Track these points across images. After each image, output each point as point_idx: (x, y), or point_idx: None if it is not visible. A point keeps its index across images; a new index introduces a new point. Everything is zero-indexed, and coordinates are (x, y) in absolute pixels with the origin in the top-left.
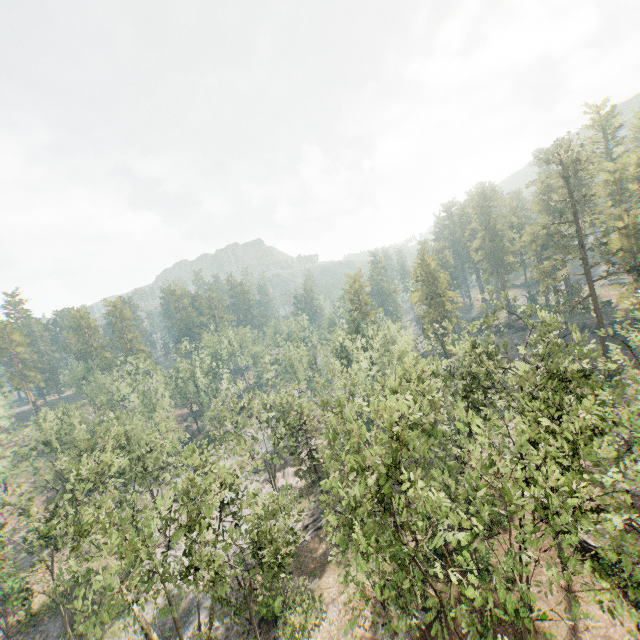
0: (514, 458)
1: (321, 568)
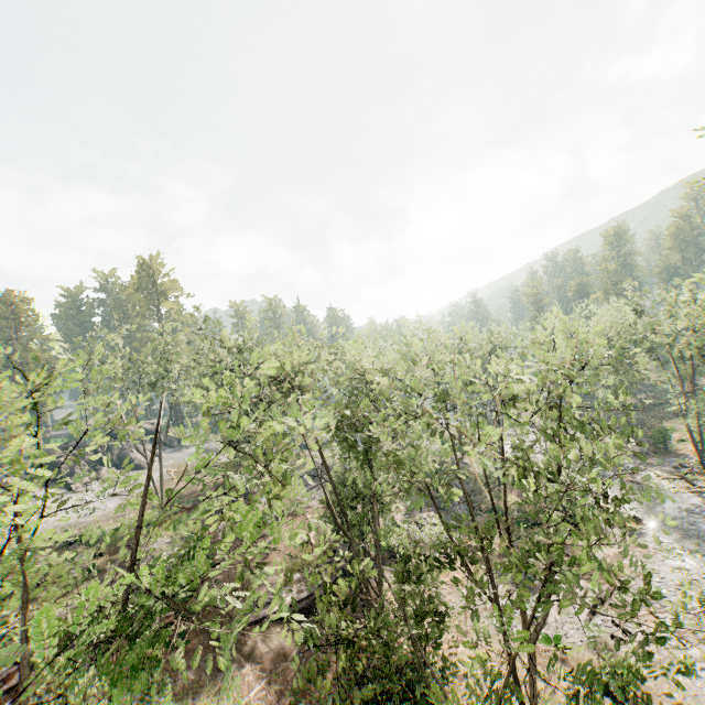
0: None
1: None
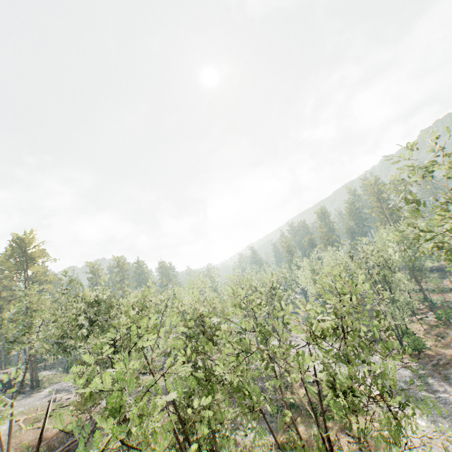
0: None
1: None
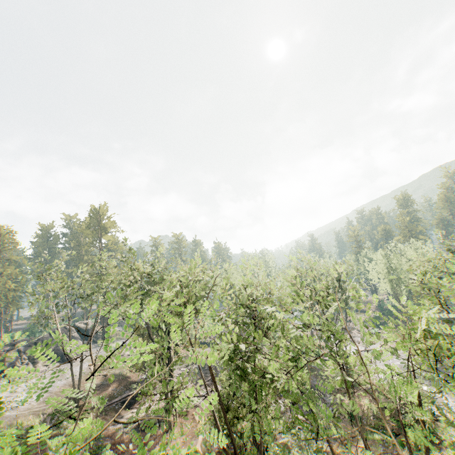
0: None
1: None
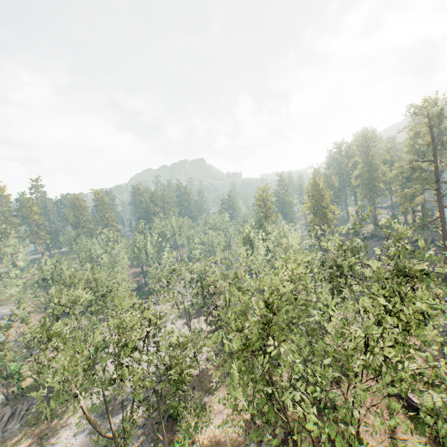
0: (358, 329)
1: (215, 388)
